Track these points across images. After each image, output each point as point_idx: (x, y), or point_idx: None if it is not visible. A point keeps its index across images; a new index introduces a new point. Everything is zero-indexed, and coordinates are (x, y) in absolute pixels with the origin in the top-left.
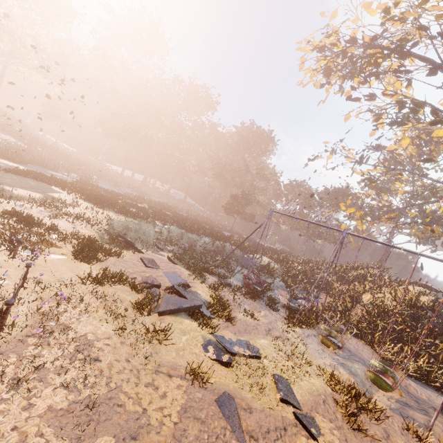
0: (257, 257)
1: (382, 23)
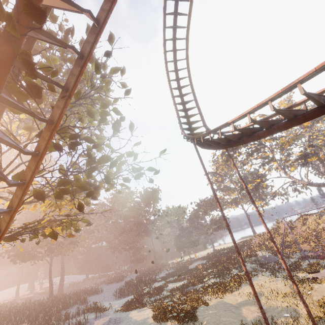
0: (259, 254)
1: None
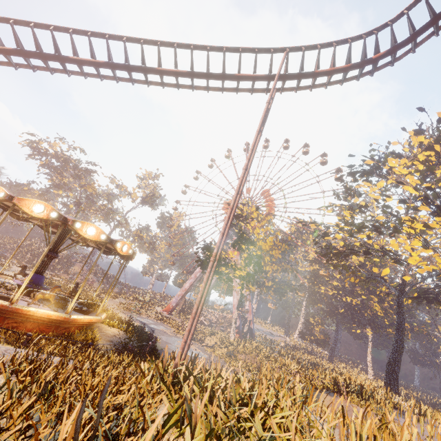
0: None
1: (59, 158)
